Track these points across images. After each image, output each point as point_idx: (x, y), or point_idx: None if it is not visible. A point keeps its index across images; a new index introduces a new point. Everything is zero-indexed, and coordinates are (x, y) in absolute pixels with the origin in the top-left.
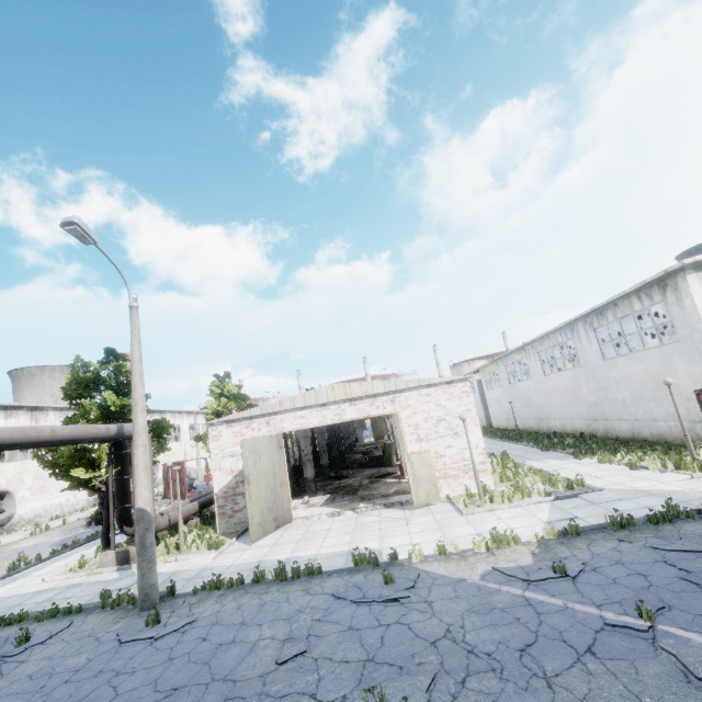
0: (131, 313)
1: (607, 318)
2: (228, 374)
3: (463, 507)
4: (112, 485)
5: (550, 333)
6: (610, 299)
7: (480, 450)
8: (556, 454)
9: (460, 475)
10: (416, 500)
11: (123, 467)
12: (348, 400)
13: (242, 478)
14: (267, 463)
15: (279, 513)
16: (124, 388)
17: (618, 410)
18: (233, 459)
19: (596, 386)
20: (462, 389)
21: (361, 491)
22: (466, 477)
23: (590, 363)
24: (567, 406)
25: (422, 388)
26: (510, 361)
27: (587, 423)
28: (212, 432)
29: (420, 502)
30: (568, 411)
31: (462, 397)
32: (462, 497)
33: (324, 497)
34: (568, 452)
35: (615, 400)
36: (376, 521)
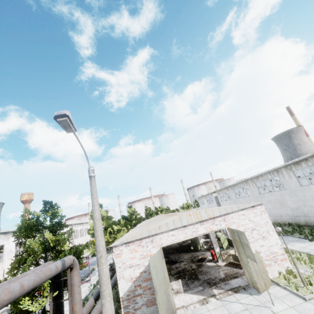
0: (90, 181)
1: (301, 166)
2: (101, 205)
3: (295, 291)
4: (52, 309)
5: (262, 174)
6: (305, 157)
7: (279, 246)
8: (292, 238)
9: (272, 264)
10: (260, 288)
11: (59, 290)
12: (199, 222)
13: (139, 283)
14: (160, 272)
15: (171, 309)
16: (56, 227)
17: (313, 211)
18: (131, 269)
19: (296, 199)
20: (260, 210)
21: (200, 276)
22: (276, 265)
23: (292, 188)
24: (277, 209)
25: (239, 211)
26: (236, 187)
27: (292, 218)
28: (115, 251)
29: (263, 289)
30: (278, 212)
31: (261, 214)
32: (282, 280)
33: (178, 282)
34: (300, 237)
35: (311, 206)
36: (244, 309)
